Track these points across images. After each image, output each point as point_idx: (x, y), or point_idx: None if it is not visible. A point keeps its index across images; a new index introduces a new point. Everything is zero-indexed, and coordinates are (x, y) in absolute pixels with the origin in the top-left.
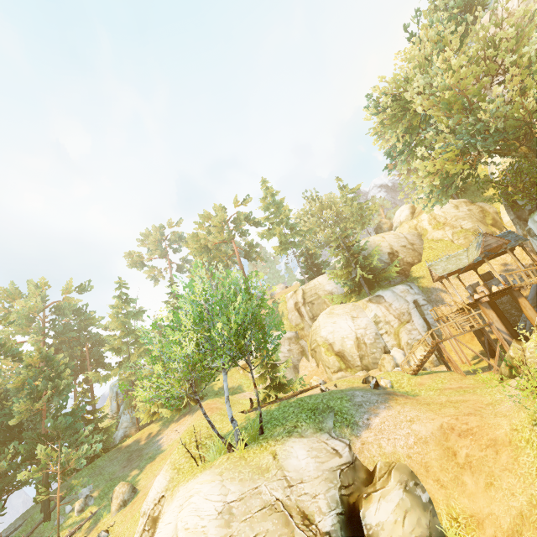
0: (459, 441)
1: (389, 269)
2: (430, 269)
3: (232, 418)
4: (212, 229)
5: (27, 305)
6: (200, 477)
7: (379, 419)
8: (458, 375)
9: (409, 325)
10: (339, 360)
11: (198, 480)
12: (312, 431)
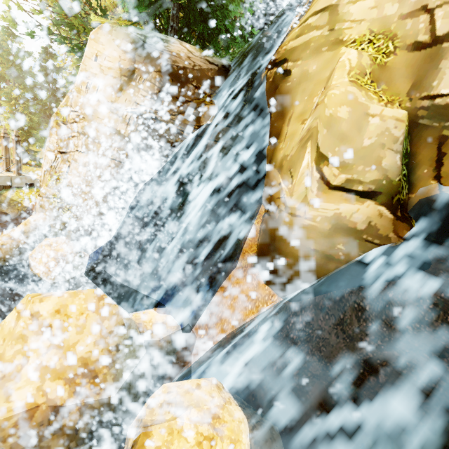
0: None
1: None
2: None
3: None
4: None
5: None
6: None
7: None
8: None
9: None
10: None
11: None
12: None
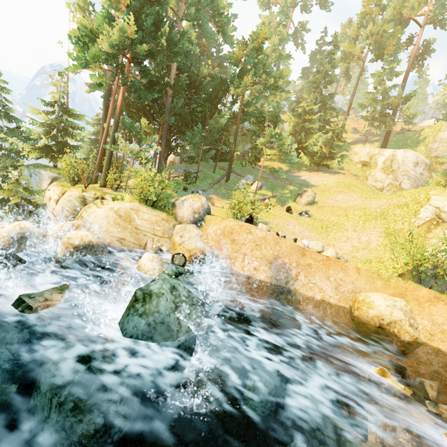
0: None
1: None
2: None
3: None
4: None
5: None
6: None
7: None
8: None
9: None
10: None
11: None
12: None
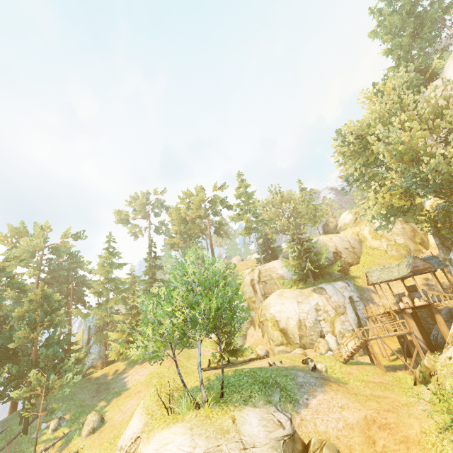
0: (378, 433)
1: (333, 267)
2: (367, 275)
3: (201, 381)
4: (192, 205)
5: (31, 244)
6: (173, 427)
7: (316, 401)
8: (380, 370)
9: (343, 317)
10: (282, 335)
11: (172, 430)
12: (263, 403)
